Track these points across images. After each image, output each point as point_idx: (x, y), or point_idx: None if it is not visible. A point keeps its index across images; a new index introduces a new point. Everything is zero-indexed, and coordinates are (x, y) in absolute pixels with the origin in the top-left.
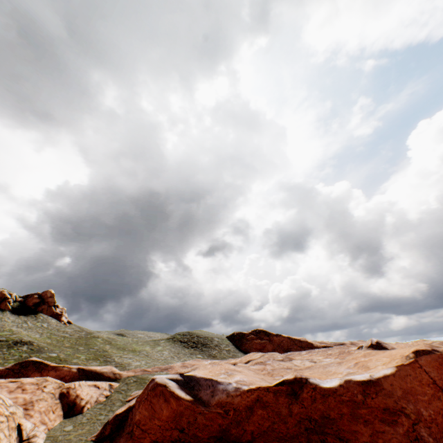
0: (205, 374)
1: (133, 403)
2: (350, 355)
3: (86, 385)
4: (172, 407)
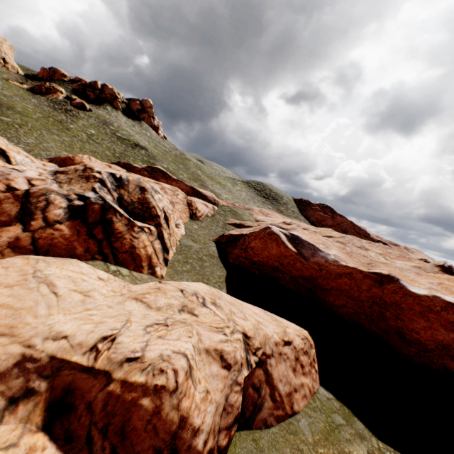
0: (308, 239)
1: (245, 233)
2: (409, 262)
3: (199, 202)
4: (280, 250)
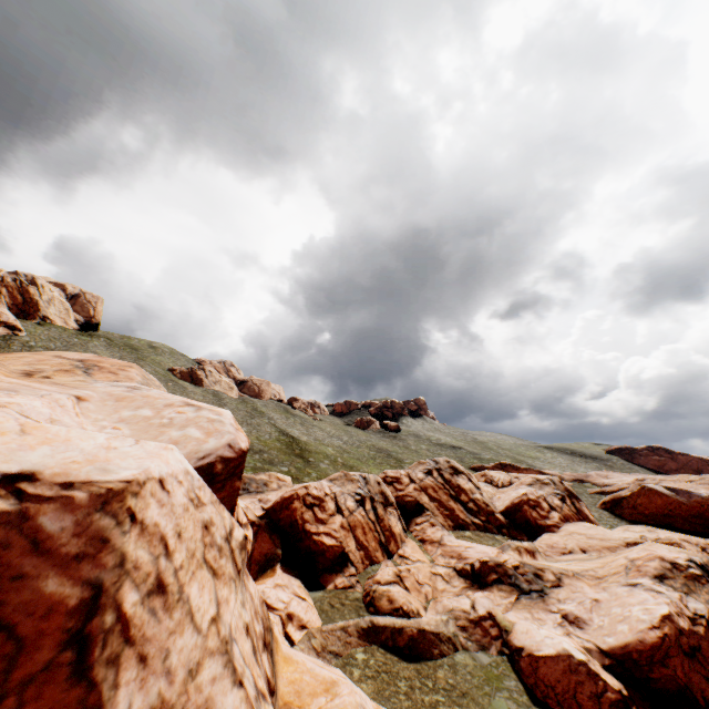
0: (677, 487)
1: (623, 495)
2: None
3: None
4: (663, 499)
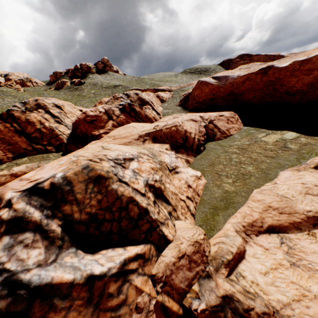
0: (221, 75)
1: (190, 92)
2: None
3: (162, 94)
4: (209, 88)
